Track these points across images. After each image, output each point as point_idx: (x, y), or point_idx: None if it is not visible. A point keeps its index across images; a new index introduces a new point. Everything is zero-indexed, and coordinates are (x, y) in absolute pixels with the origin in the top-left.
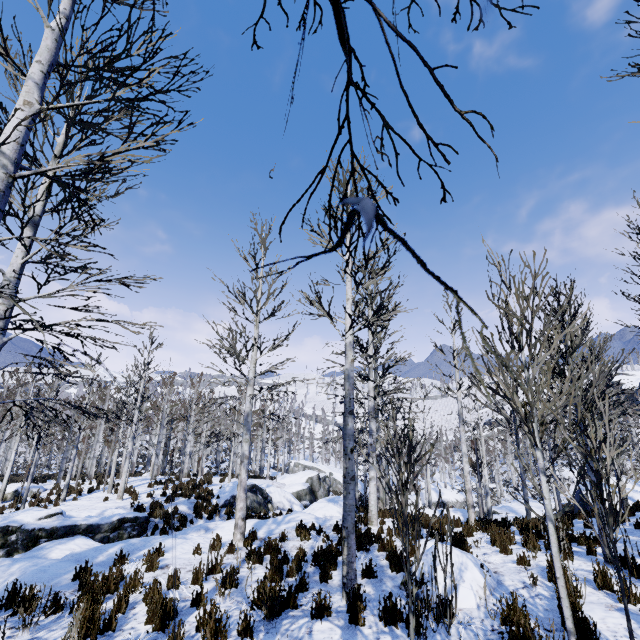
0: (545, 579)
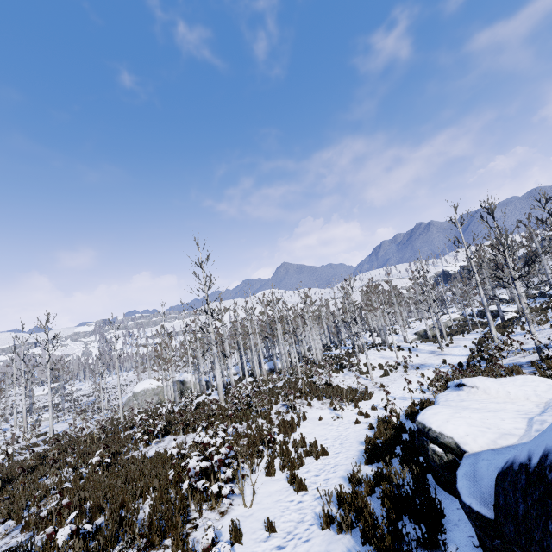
0: None
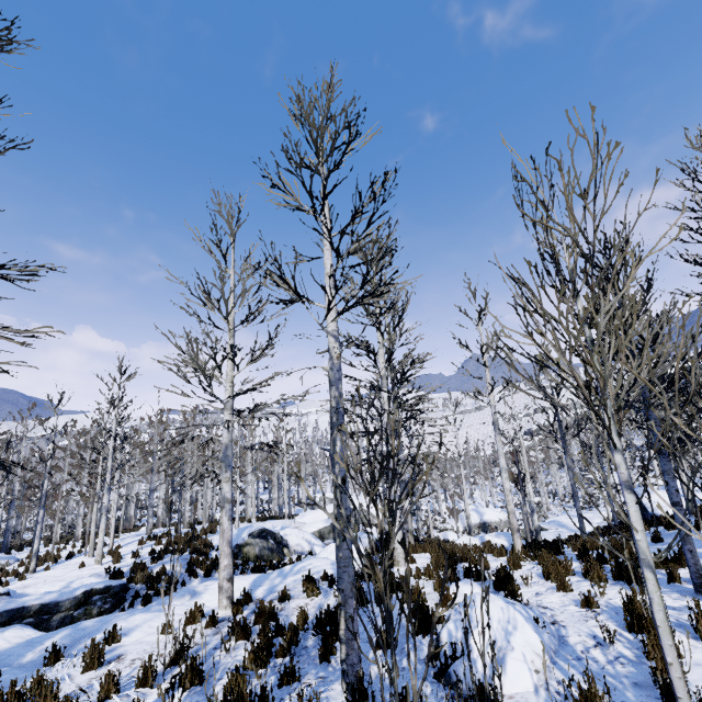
0: (623, 628)
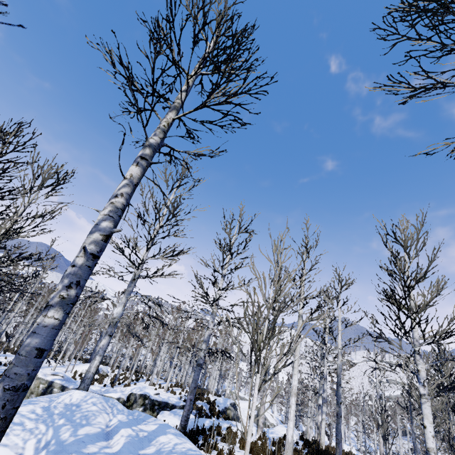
0: None
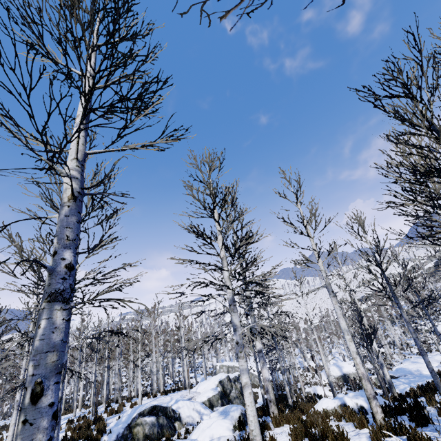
0: None
